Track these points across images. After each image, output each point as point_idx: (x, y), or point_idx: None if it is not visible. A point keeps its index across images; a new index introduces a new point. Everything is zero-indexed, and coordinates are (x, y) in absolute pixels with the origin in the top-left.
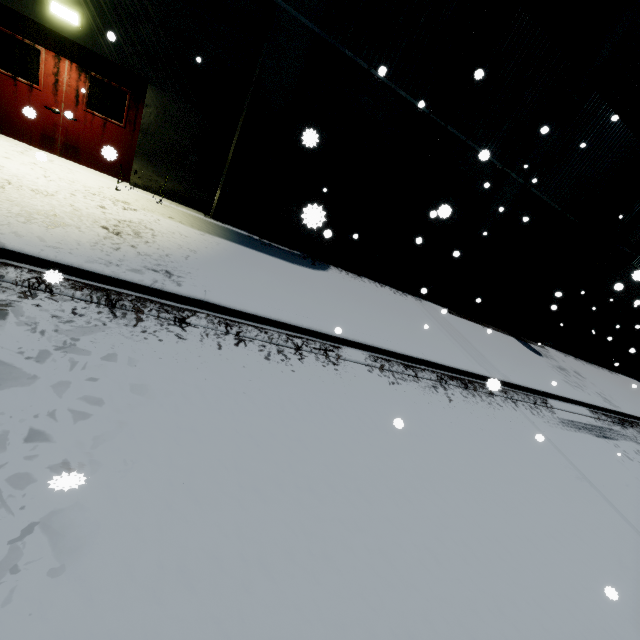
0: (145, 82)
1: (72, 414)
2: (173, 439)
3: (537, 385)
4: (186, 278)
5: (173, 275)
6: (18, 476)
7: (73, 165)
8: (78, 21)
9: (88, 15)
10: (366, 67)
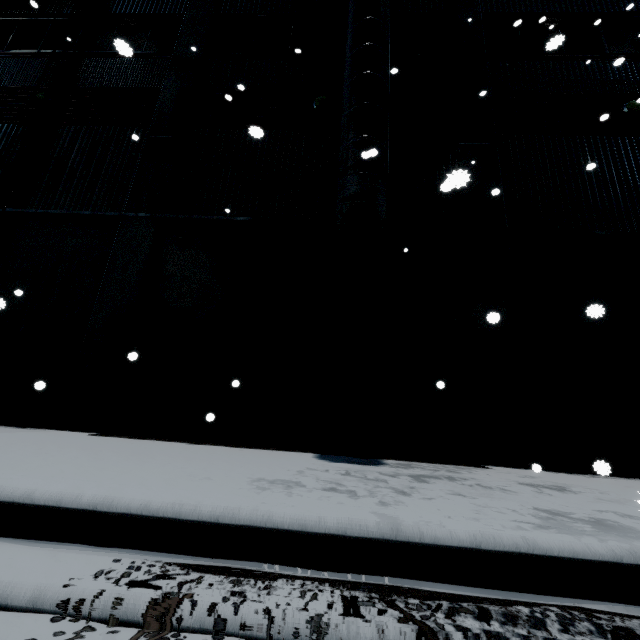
0: None
1: None
2: None
3: None
4: None
5: None
6: None
7: None
8: None
9: None
10: None
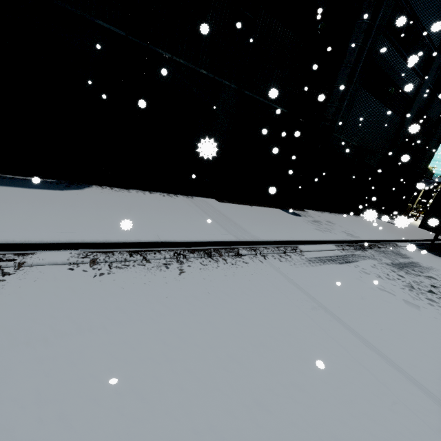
0: None
1: None
2: None
3: (287, 237)
4: None
5: None
6: None
7: None
8: None
9: None
10: None
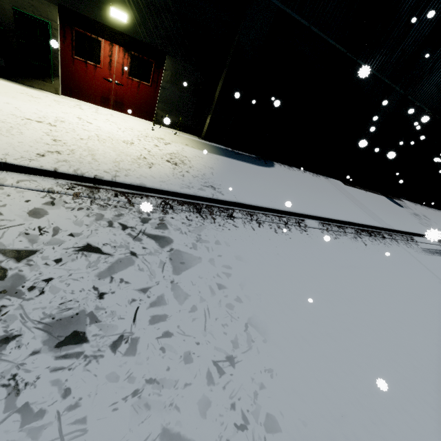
0: (164, 54)
1: (225, 274)
2: (266, 282)
3: (407, 229)
4: (221, 189)
5: (215, 188)
6: (228, 305)
7: (121, 115)
8: (126, 19)
9: (131, 13)
10: (308, 25)
